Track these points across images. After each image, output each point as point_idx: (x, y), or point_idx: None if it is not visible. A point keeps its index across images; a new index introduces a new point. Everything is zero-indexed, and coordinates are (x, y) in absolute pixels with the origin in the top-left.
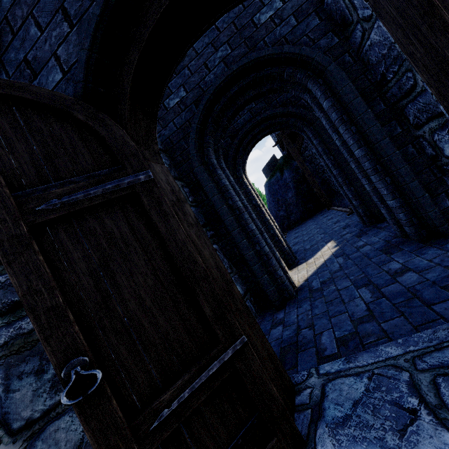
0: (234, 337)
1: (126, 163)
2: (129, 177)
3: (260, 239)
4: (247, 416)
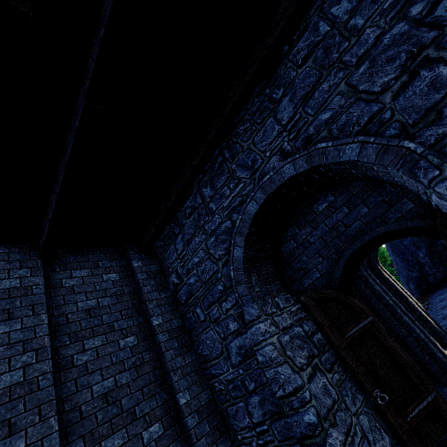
0: (430, 392)
1: (362, 315)
2: (365, 321)
3: (415, 328)
4: (446, 428)
